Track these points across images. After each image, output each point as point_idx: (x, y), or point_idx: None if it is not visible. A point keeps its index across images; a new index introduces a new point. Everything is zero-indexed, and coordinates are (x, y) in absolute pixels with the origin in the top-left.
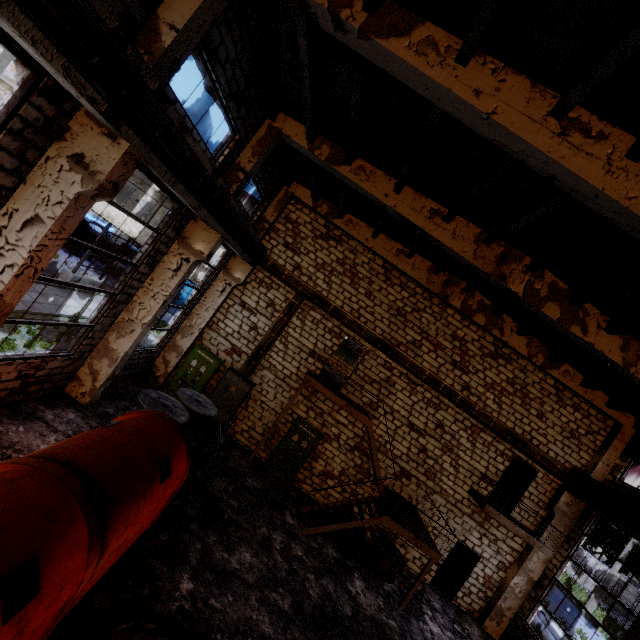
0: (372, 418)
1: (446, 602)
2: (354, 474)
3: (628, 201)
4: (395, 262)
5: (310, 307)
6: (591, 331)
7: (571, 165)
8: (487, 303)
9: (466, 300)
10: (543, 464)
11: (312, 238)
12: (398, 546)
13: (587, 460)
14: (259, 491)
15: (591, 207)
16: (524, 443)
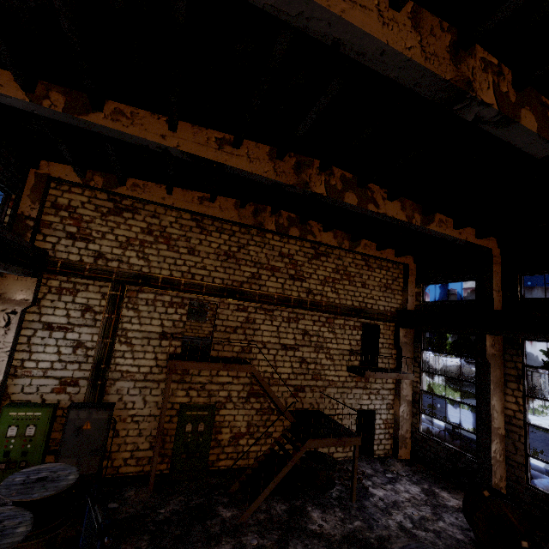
0: (251, 361)
1: (371, 461)
2: (260, 419)
3: (409, 51)
4: (202, 210)
5: (136, 291)
6: (381, 204)
7: (353, 19)
8: (293, 217)
9: (277, 221)
10: (380, 318)
11: (100, 218)
12: (321, 449)
13: (401, 299)
14: (179, 513)
15: (378, 70)
16: (364, 311)
